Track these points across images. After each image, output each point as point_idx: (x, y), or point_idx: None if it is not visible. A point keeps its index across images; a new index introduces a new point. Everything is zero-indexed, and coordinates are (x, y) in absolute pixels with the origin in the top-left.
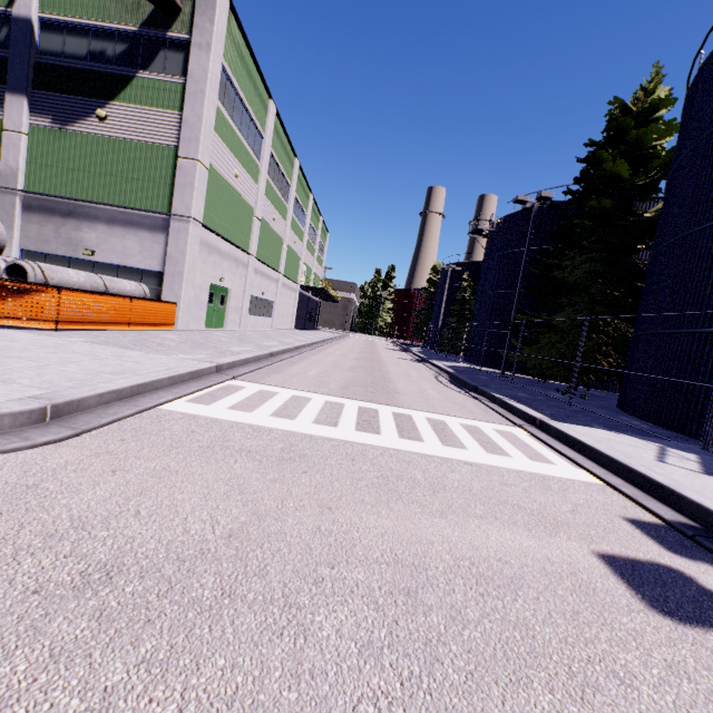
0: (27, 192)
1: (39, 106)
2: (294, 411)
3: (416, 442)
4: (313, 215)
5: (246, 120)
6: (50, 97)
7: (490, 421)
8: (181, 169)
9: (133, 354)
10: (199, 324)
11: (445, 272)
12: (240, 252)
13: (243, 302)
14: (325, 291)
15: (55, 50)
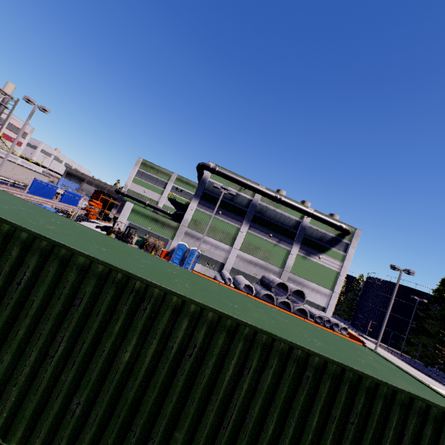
0: (292, 273)
1: (301, 248)
2: None
3: None
4: None
5: None
6: (305, 247)
7: None
8: (339, 279)
9: None
10: None
11: None
12: None
13: None
14: None
15: (309, 234)
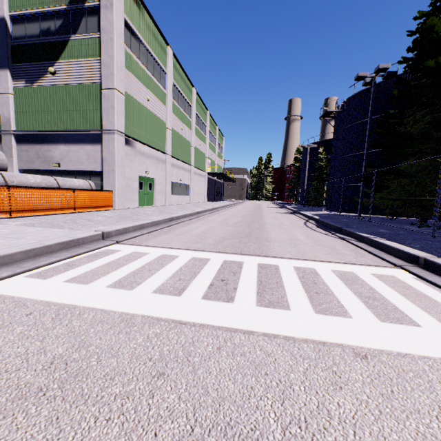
0: (17, 131)
1: (17, 74)
2: (144, 276)
3: (277, 312)
4: (211, 126)
5: (151, 61)
6: (22, 66)
7: (365, 263)
8: (104, 98)
9: (30, 231)
10: (134, 204)
11: (305, 151)
12: (158, 153)
13: (166, 186)
14: (224, 174)
15: (21, 35)
